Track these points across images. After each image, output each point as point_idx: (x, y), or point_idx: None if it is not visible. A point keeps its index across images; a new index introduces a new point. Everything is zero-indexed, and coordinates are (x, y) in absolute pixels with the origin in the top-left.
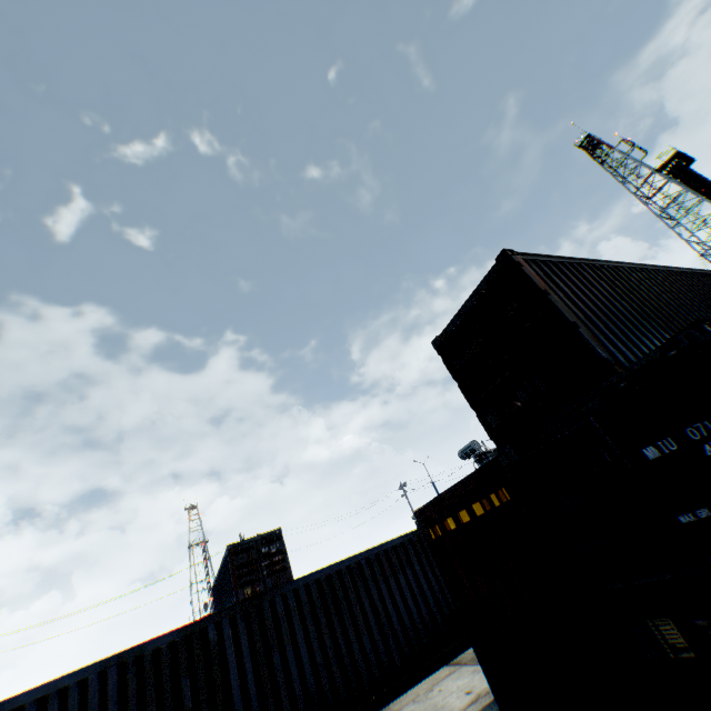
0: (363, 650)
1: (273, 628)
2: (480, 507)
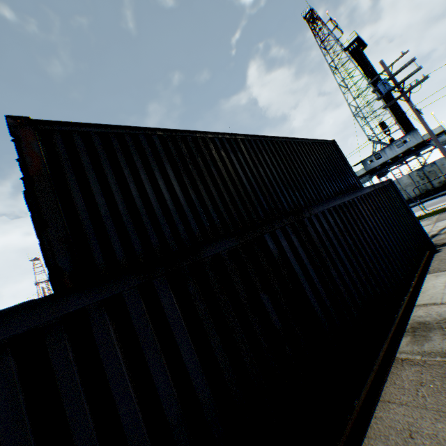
0: None
1: None
2: None
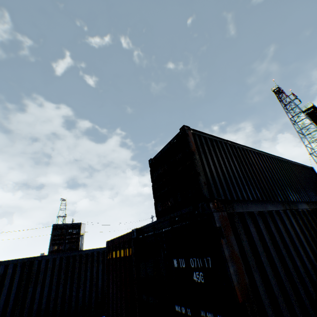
0: (78, 295)
1: (35, 274)
2: (123, 252)
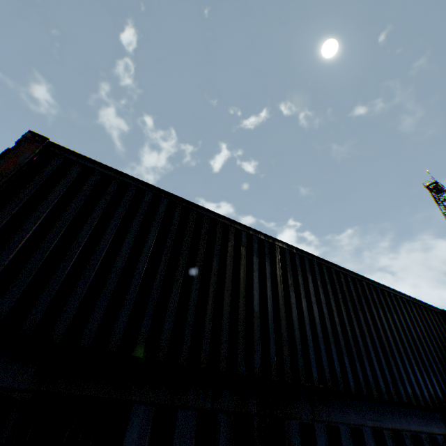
0: None
1: None
2: None
